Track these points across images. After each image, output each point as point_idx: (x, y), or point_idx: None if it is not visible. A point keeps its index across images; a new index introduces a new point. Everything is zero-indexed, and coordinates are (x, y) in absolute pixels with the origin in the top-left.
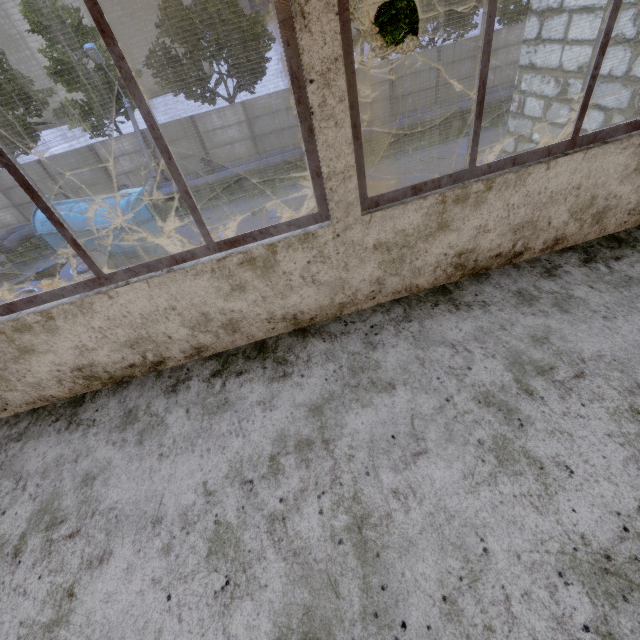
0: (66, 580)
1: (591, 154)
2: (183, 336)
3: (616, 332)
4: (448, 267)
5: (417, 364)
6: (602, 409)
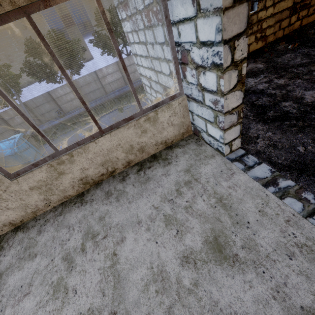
0: None
1: (113, 133)
2: None
3: (129, 210)
4: (79, 185)
5: (51, 240)
6: (103, 255)
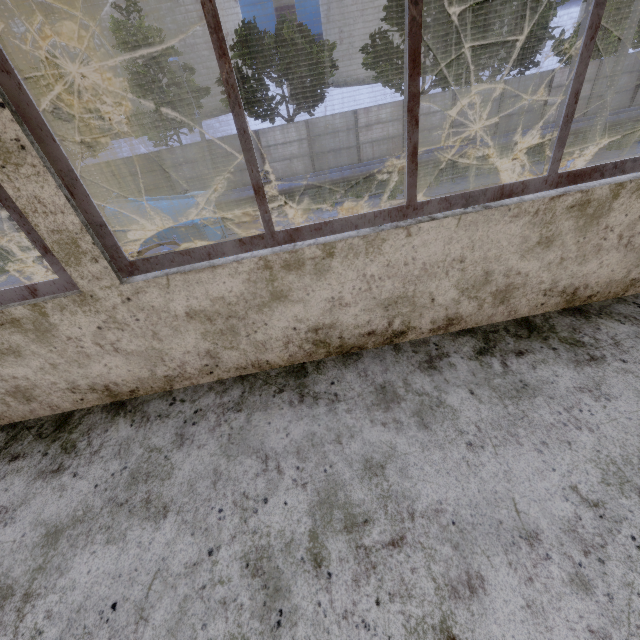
0: (427, 612)
1: None
2: (446, 301)
3: None
4: None
5: None
6: None
